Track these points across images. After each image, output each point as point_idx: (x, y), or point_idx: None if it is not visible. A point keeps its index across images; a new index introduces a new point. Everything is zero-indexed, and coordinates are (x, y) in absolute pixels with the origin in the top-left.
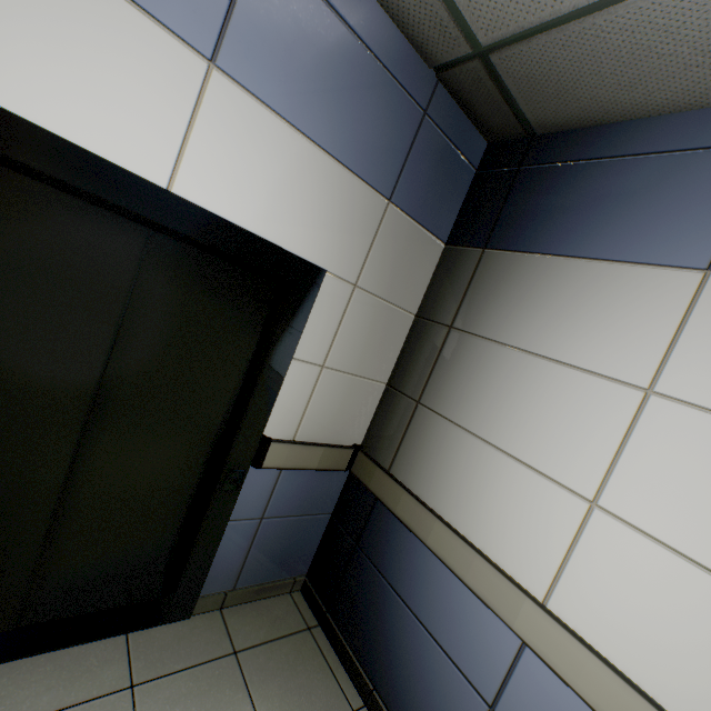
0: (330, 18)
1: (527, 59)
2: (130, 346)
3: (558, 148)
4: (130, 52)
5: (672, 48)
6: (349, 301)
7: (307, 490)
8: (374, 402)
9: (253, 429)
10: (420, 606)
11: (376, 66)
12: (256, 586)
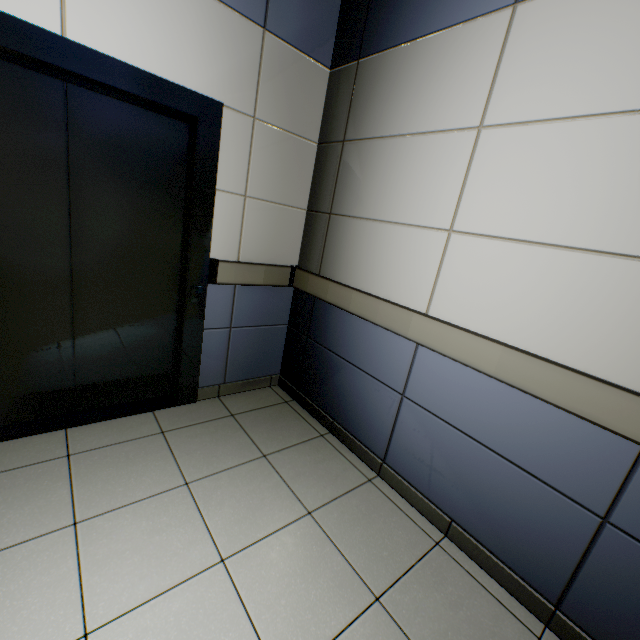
0: None
1: None
2: (82, 190)
3: None
4: None
5: None
6: (252, 134)
7: (261, 305)
8: (300, 228)
9: (201, 252)
10: (353, 356)
11: None
12: (241, 381)
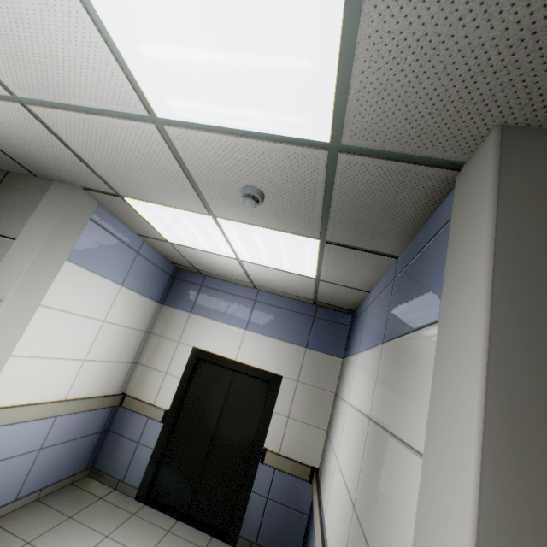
0: (275, 308)
1: (322, 299)
2: (227, 406)
3: (356, 315)
4: (230, 334)
5: (337, 292)
6: (296, 387)
7: (290, 489)
8: (322, 441)
9: (260, 442)
10: None
11: (291, 312)
12: None
